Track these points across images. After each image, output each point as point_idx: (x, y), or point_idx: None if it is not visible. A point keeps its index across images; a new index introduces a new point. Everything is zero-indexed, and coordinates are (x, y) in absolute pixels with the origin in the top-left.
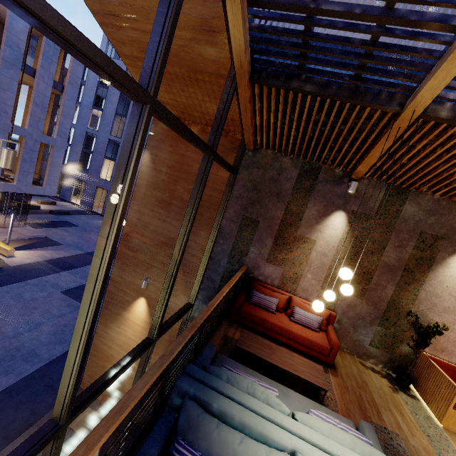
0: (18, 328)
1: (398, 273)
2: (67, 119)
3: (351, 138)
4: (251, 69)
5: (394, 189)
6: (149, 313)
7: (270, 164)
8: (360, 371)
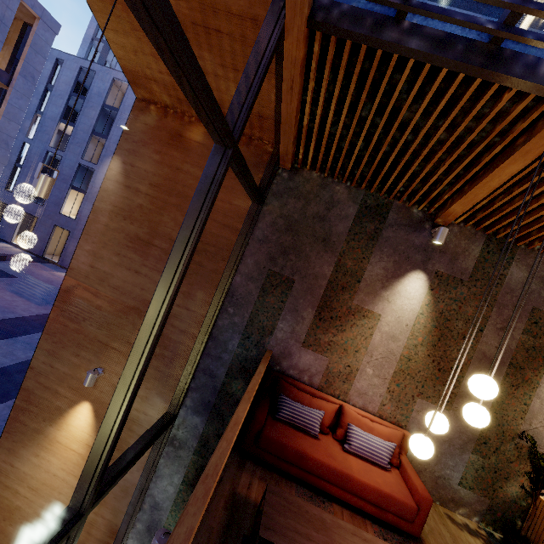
0: None
1: (502, 369)
2: (12, 123)
3: (458, 153)
4: (312, 2)
5: (495, 243)
6: (97, 429)
7: (315, 194)
8: (455, 538)
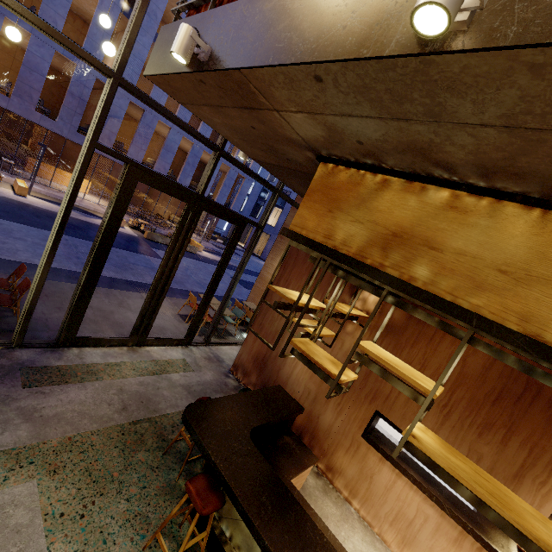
0: (205, 277)
1: None
2: None
3: None
4: None
5: None
6: None
7: None
8: None
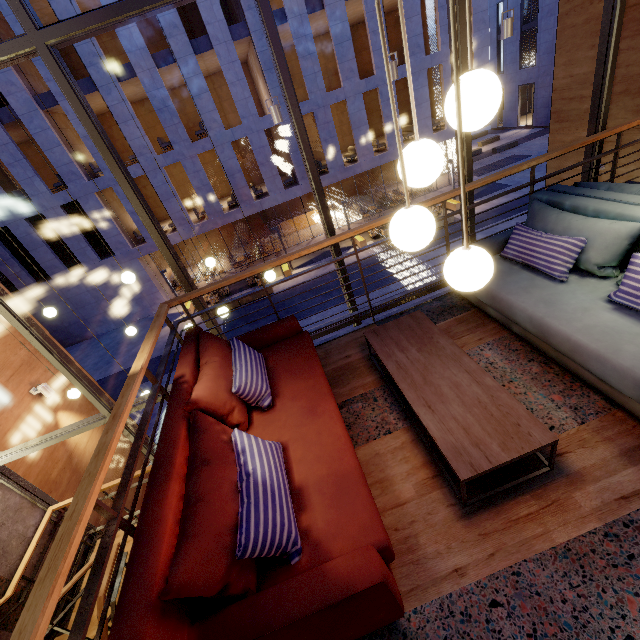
0: None
1: None
2: None
3: None
4: None
5: None
6: None
7: None
8: None
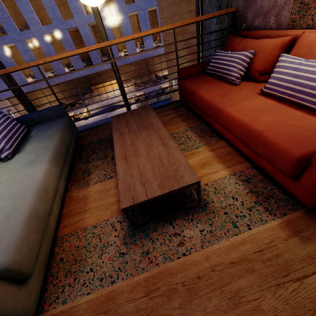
0: None
1: None
2: None
3: None
4: None
5: None
6: None
7: None
8: None
